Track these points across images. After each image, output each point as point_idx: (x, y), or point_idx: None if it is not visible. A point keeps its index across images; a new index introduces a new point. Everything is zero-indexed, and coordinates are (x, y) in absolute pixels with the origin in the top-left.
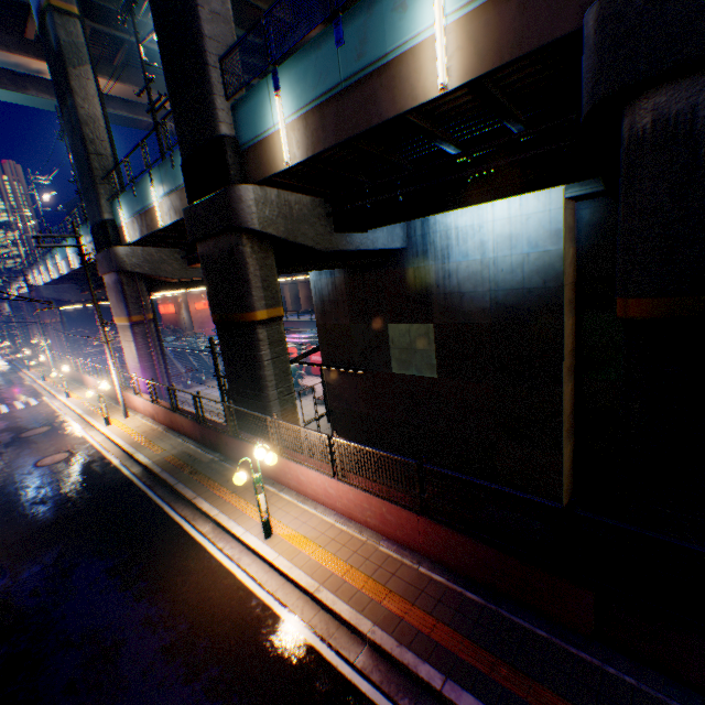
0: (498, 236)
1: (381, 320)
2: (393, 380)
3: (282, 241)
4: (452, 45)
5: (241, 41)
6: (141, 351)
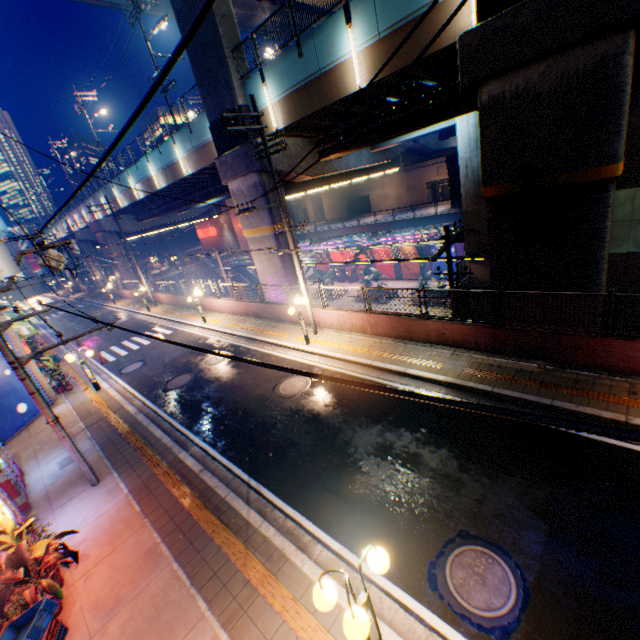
0: None
1: None
2: None
3: None
4: None
5: None
6: (286, 264)
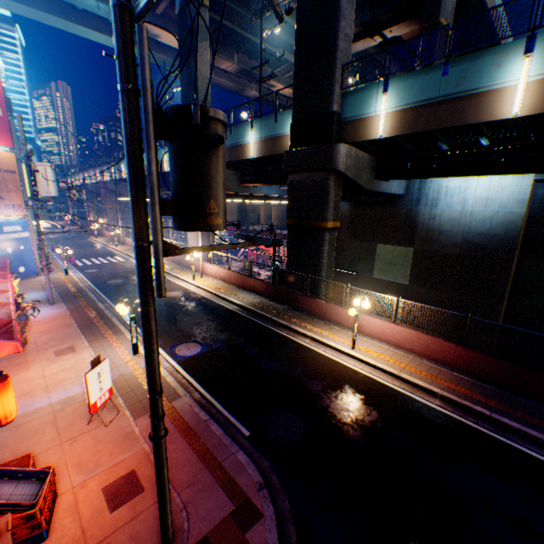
0: (477, 197)
1: (372, 240)
2: (372, 282)
3: (348, 181)
4: (527, 93)
5: (365, 58)
6: (204, 237)
